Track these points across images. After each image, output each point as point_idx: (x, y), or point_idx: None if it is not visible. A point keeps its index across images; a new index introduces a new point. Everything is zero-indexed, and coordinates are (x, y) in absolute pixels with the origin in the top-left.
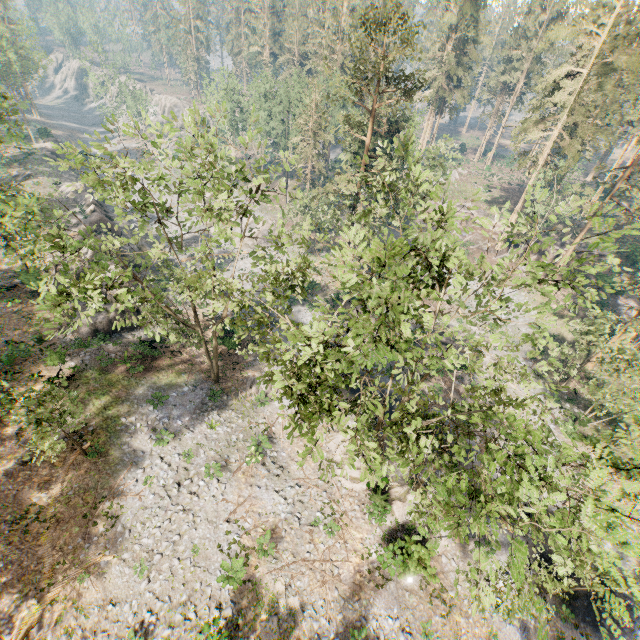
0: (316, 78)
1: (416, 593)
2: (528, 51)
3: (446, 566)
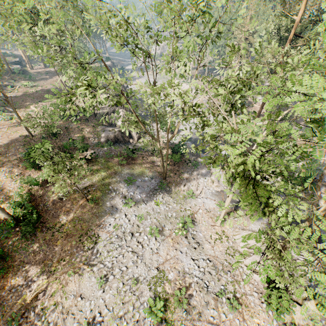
0: None
1: None
2: None
3: None
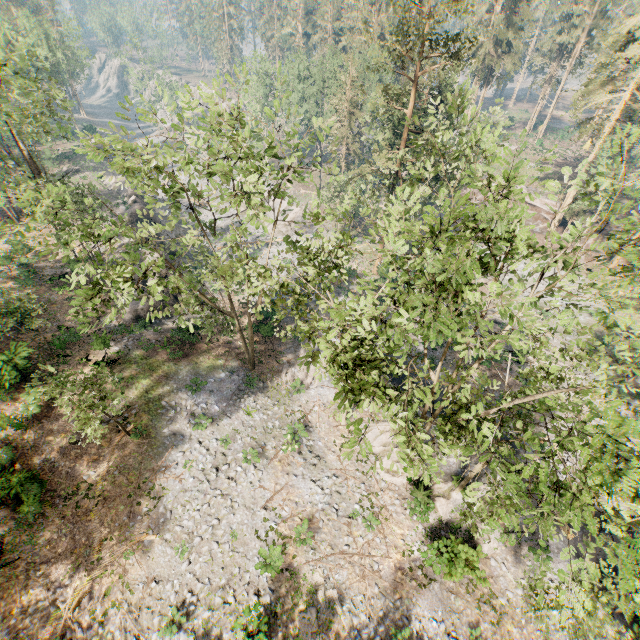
0: (352, 53)
1: (462, 596)
2: (591, 5)
3: (495, 570)
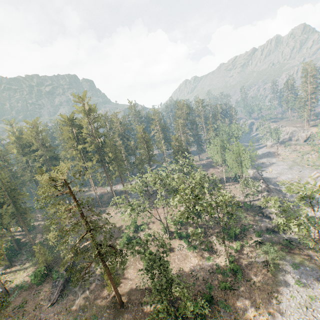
0: None
1: None
2: None
3: None
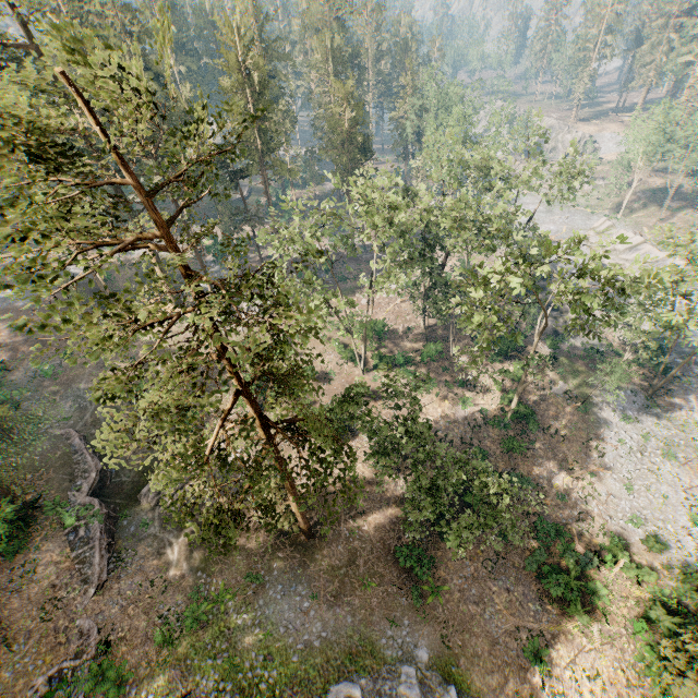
0: None
1: None
2: None
3: None
